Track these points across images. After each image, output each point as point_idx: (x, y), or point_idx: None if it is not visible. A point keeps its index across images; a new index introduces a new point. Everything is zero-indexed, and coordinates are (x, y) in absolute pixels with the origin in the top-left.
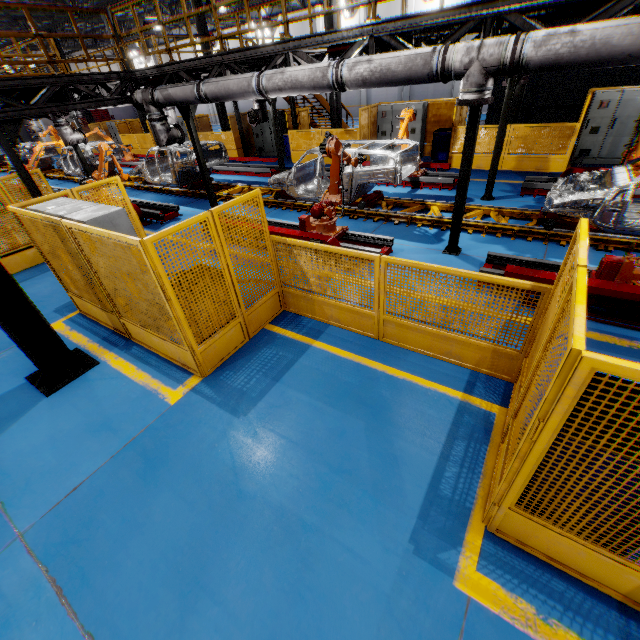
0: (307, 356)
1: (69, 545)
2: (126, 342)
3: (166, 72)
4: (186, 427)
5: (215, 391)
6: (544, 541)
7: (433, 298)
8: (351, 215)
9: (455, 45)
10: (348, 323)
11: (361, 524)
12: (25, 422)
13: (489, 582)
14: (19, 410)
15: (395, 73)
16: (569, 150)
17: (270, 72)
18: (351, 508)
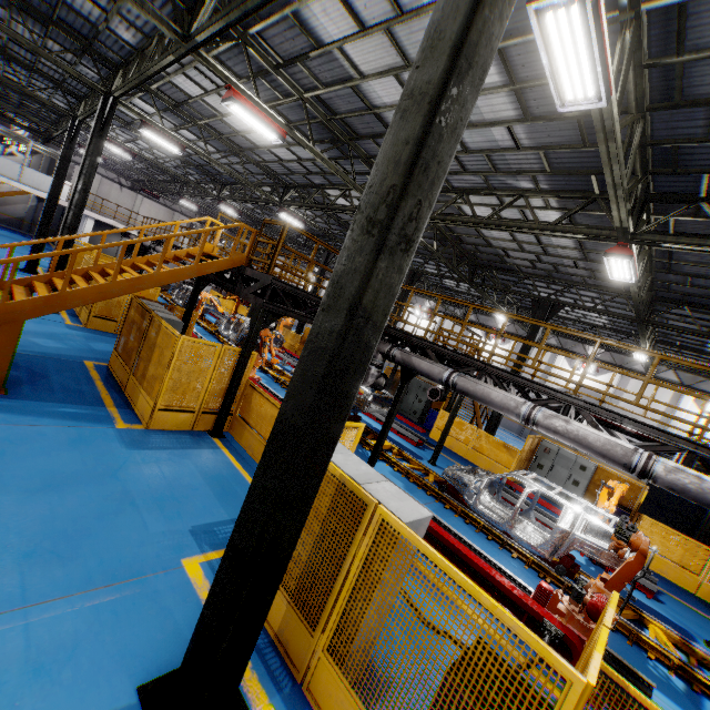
0: None
1: None
2: (293, 686)
3: (412, 341)
4: None
5: None
6: None
7: None
8: (541, 572)
9: None
10: None
11: None
12: None
13: None
14: None
15: None
16: None
17: (549, 412)
18: None
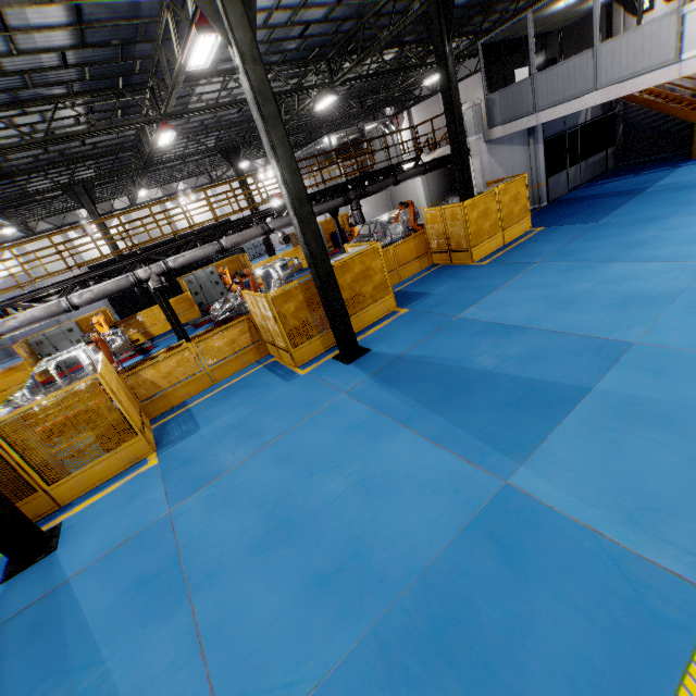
0: (194, 408)
1: (197, 484)
2: (59, 510)
3: None
4: (181, 452)
5: (172, 444)
6: (305, 353)
7: (222, 344)
8: None
9: (137, 271)
10: (194, 390)
11: (274, 392)
12: (68, 555)
13: (307, 369)
14: (46, 568)
15: (112, 290)
16: (195, 305)
17: (1, 322)
18: (268, 394)
